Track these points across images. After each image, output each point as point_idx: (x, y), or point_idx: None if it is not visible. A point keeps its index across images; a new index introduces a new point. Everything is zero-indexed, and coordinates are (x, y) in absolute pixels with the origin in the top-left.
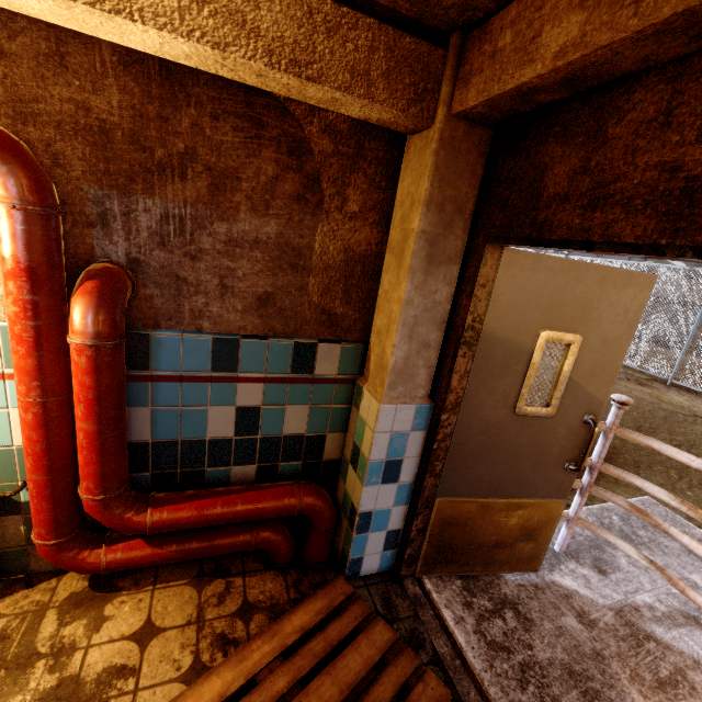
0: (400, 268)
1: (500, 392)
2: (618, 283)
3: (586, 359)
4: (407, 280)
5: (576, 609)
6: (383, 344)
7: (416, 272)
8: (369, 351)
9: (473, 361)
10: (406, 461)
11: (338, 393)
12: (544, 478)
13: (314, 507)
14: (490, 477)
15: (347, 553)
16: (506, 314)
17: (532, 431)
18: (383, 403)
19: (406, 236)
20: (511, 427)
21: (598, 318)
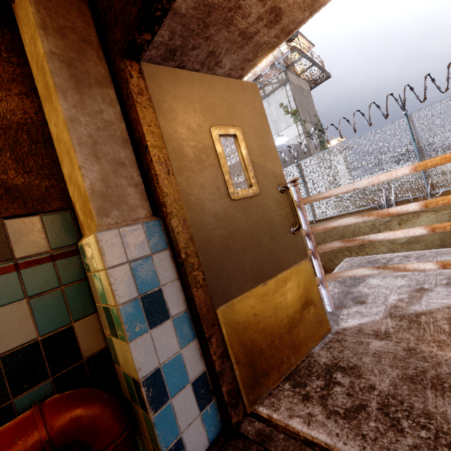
0: (52, 99)
1: (210, 184)
2: (238, 89)
3: (252, 144)
4: (58, 98)
5: (371, 334)
6: (75, 181)
7: (65, 91)
8: (74, 207)
9: (170, 162)
10: (165, 289)
11: (63, 270)
12: (285, 247)
13: (76, 419)
14: (249, 265)
15: (158, 450)
16: (174, 117)
17: (253, 211)
18: (99, 230)
19: (42, 70)
20: (237, 213)
21: (241, 114)
